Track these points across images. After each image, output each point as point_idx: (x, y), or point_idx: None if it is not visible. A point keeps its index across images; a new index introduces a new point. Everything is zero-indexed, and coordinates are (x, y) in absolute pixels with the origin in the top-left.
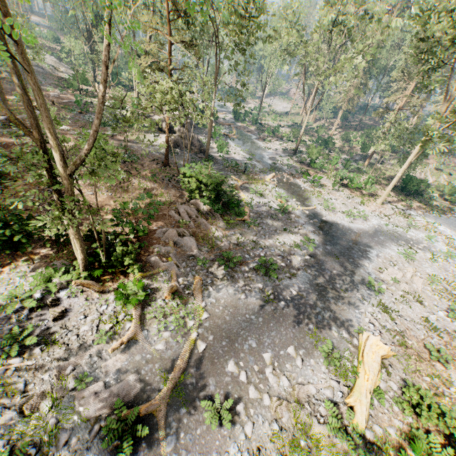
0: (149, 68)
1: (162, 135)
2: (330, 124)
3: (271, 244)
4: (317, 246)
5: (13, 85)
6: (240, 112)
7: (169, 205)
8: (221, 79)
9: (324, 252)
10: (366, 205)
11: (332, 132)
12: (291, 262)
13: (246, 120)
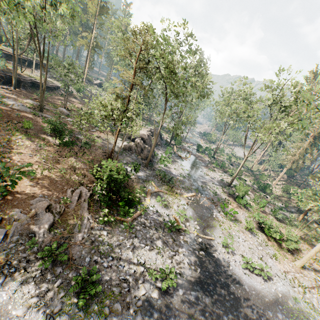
0: (116, 95)
1: (127, 141)
2: (277, 175)
3: (128, 258)
4: (180, 285)
5: (74, 98)
6: (201, 147)
7: (76, 183)
8: (195, 124)
9: (183, 299)
10: (279, 261)
11: (275, 181)
12: (129, 292)
13: (206, 153)
